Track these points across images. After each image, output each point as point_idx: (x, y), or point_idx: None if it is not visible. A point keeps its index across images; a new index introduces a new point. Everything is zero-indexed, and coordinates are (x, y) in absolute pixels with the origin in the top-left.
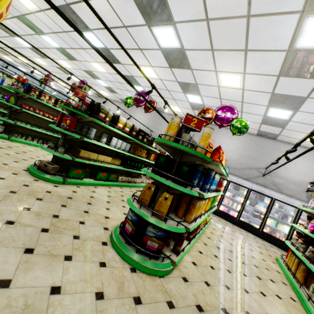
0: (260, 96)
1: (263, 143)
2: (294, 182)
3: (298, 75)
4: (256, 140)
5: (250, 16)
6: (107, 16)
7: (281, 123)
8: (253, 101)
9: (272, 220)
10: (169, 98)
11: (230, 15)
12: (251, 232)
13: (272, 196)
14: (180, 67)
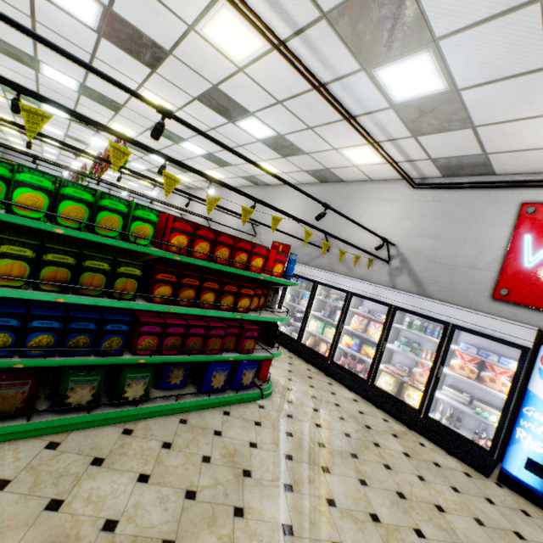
0: (201, 110)
1: (330, 194)
2: (371, 250)
3: (156, 60)
4: (321, 191)
5: (34, 18)
6: (20, 79)
7: (290, 145)
8: (214, 122)
9: (318, 322)
10: (186, 159)
11: (31, 27)
12: (289, 347)
13: (314, 277)
14: (118, 108)
